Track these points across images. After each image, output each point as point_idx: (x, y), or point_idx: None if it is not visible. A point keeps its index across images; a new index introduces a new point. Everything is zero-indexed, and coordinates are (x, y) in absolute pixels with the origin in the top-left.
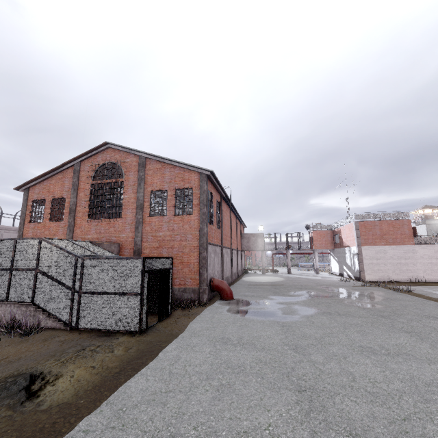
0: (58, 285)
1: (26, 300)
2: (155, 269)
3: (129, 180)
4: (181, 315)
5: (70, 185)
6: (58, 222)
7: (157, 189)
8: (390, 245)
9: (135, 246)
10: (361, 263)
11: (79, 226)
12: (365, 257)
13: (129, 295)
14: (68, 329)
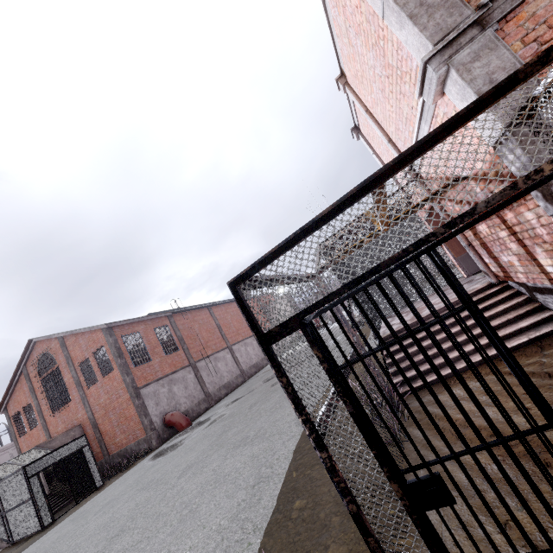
0: None
1: None
2: (50, 464)
3: (61, 363)
4: (111, 481)
5: (28, 390)
6: (36, 427)
7: (82, 361)
8: None
9: (90, 421)
10: None
11: (50, 423)
12: None
13: (26, 502)
14: (11, 545)
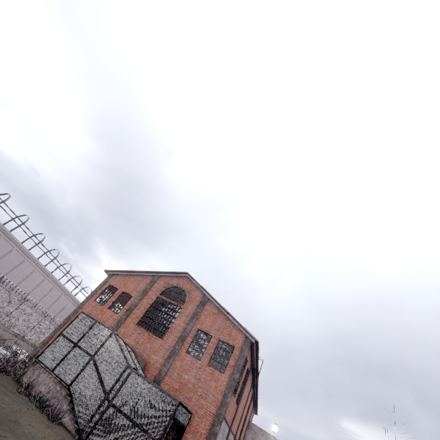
0: (99, 382)
1: (65, 380)
2: (178, 419)
3: (186, 309)
4: None
5: (142, 288)
6: (113, 313)
7: (204, 330)
8: None
9: (158, 375)
10: None
11: (126, 326)
12: None
13: (148, 435)
14: (76, 438)
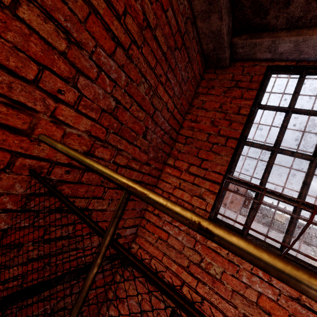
0: None
1: None
2: None
3: None
4: None
5: None
6: None
7: None
8: None
9: None
10: None
11: None
12: None
13: None
14: None
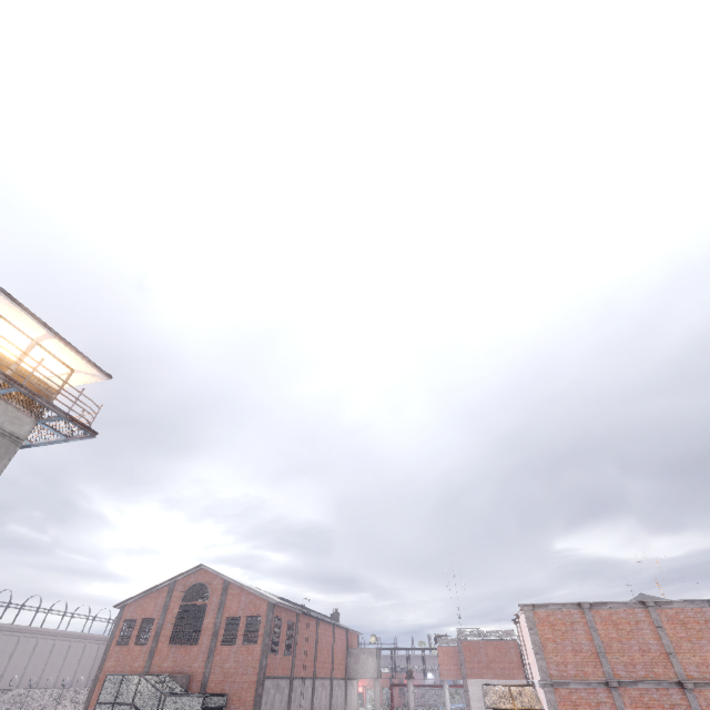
0: None
1: None
2: (211, 706)
3: (212, 603)
4: None
5: (162, 605)
6: (142, 646)
7: (233, 615)
8: (499, 678)
9: (203, 678)
10: (468, 707)
11: (160, 652)
12: (473, 697)
13: None
14: None
